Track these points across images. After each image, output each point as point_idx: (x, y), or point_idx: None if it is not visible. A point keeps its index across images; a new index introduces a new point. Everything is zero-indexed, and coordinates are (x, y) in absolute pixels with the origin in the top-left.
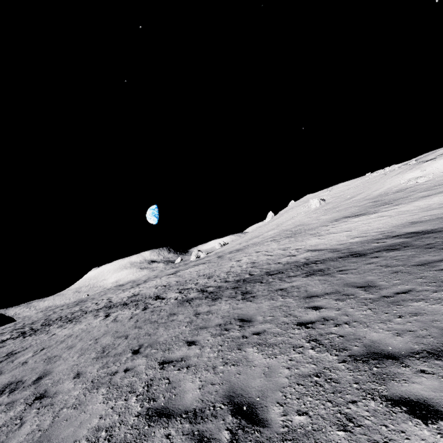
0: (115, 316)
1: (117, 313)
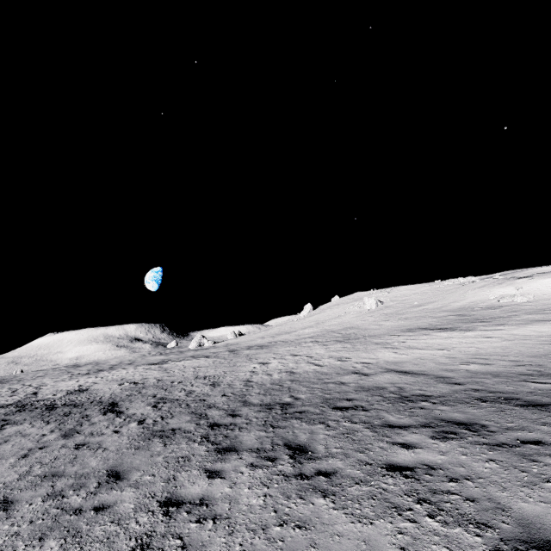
0: (5, 437)
1: (16, 429)
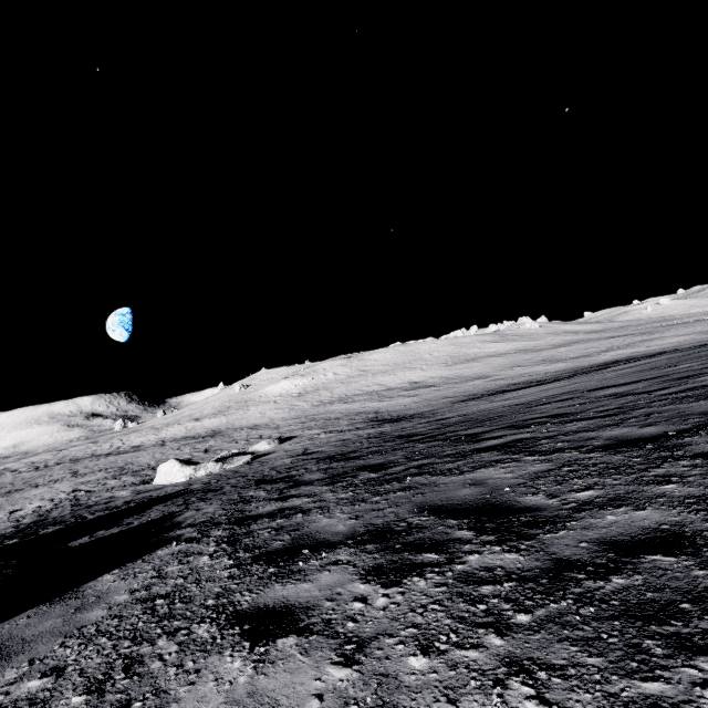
0: None
1: None
